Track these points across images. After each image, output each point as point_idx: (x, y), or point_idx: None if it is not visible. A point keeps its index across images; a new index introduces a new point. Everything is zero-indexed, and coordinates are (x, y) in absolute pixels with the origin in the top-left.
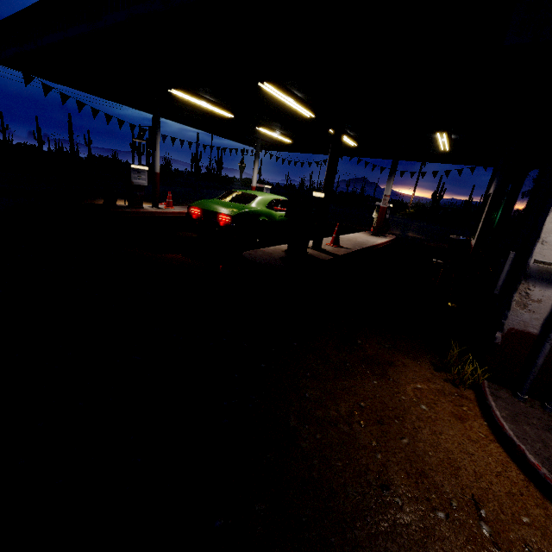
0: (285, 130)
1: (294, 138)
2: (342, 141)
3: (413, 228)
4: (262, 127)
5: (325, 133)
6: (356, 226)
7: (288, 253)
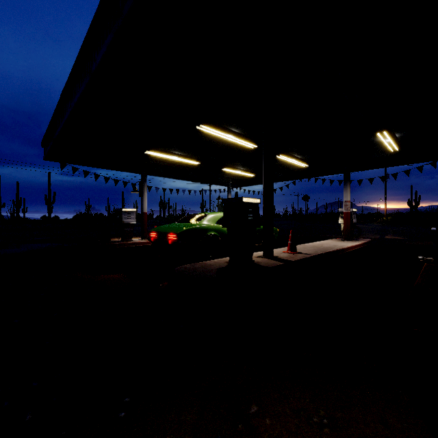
0: (245, 167)
1: (256, 172)
2: (296, 166)
3: (393, 232)
4: (226, 167)
5: (277, 161)
6: (330, 236)
7: (231, 263)
